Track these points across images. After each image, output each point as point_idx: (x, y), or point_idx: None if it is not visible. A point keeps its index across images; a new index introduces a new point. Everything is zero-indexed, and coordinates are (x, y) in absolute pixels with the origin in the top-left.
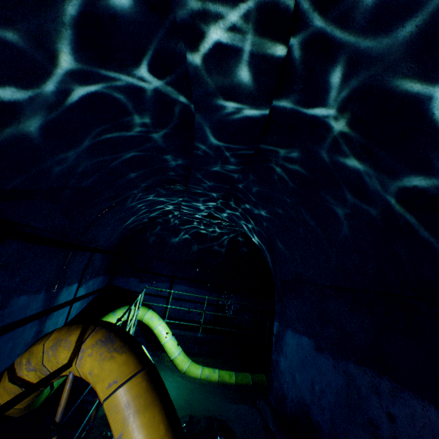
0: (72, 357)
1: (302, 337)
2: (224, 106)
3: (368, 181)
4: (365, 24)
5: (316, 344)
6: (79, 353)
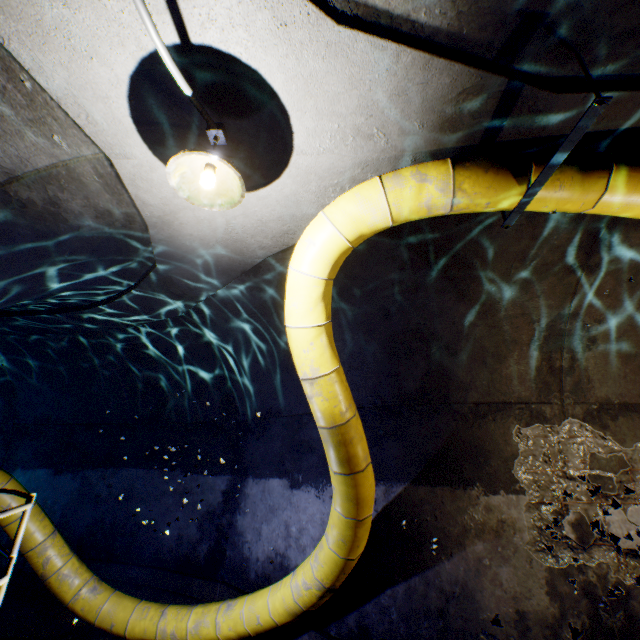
0: None
1: (38, 470)
2: (78, 321)
3: (134, 370)
4: (155, 335)
5: (56, 470)
6: None
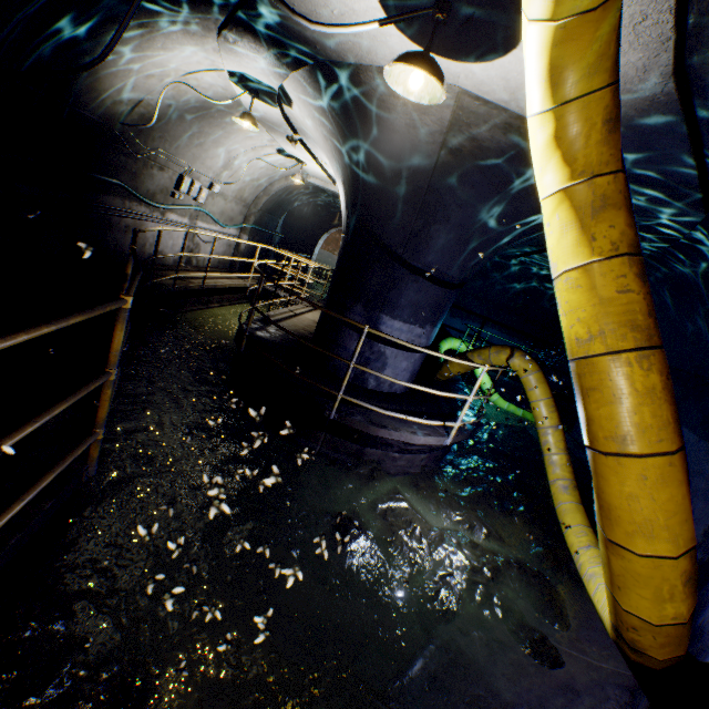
0: (507, 358)
1: None
2: None
3: None
4: None
5: None
6: (511, 358)
